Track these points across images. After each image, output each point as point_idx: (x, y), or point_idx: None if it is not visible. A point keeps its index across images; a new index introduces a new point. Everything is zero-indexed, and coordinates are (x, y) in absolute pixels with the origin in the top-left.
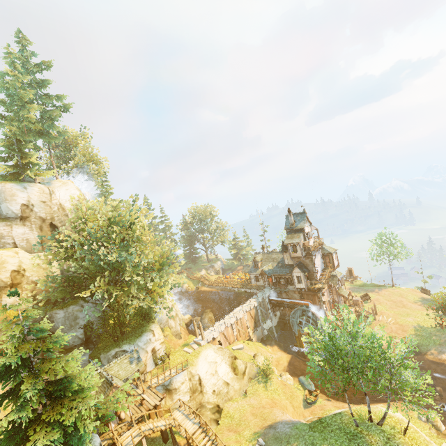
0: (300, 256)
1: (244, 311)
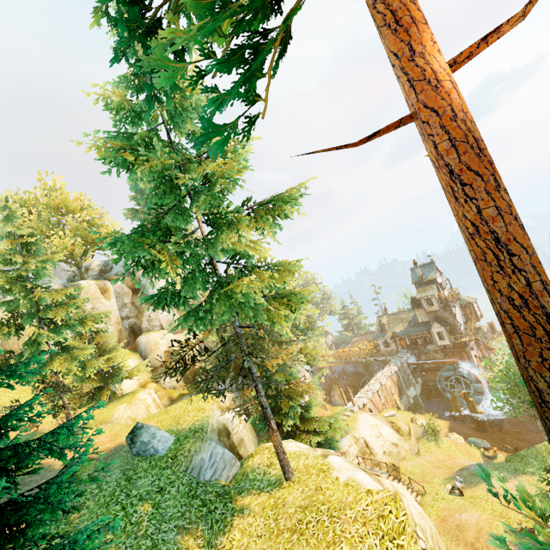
0: (438, 309)
1: (386, 377)
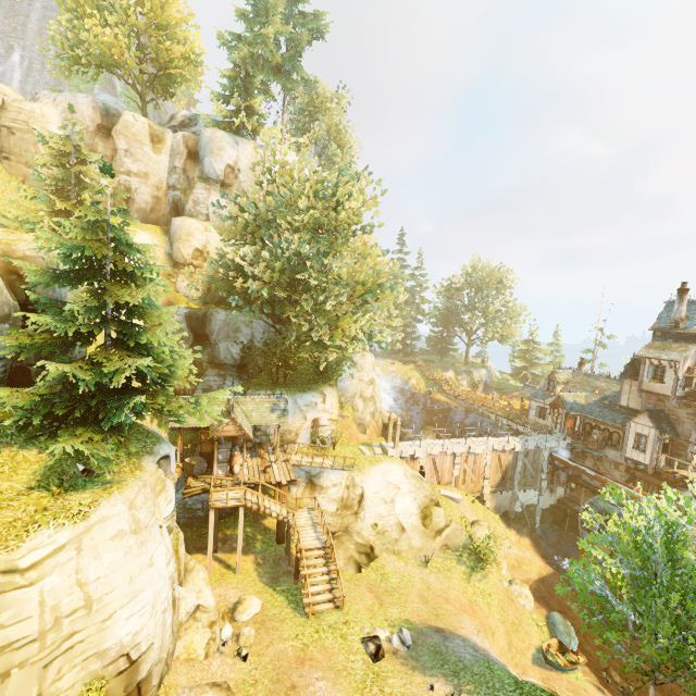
0: (667, 394)
1: (489, 448)
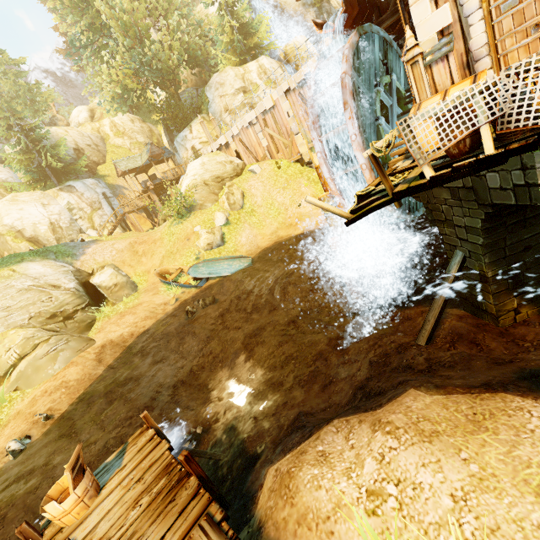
0: None
1: (280, 93)
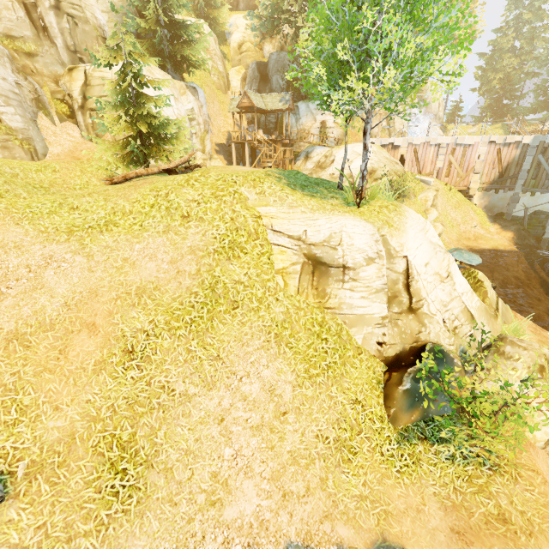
0: None
1: (485, 140)
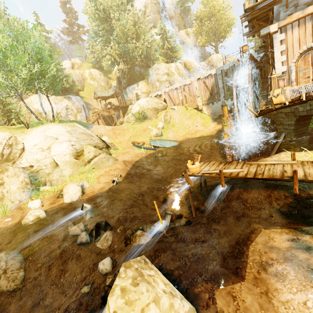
0: None
1: (195, 79)
